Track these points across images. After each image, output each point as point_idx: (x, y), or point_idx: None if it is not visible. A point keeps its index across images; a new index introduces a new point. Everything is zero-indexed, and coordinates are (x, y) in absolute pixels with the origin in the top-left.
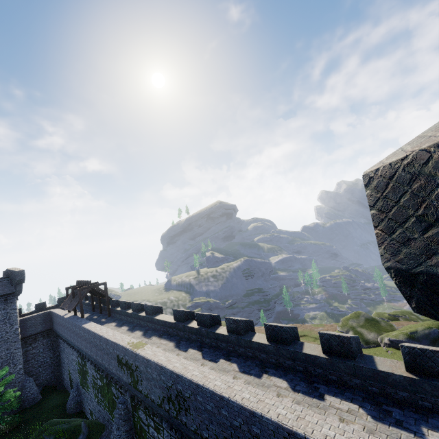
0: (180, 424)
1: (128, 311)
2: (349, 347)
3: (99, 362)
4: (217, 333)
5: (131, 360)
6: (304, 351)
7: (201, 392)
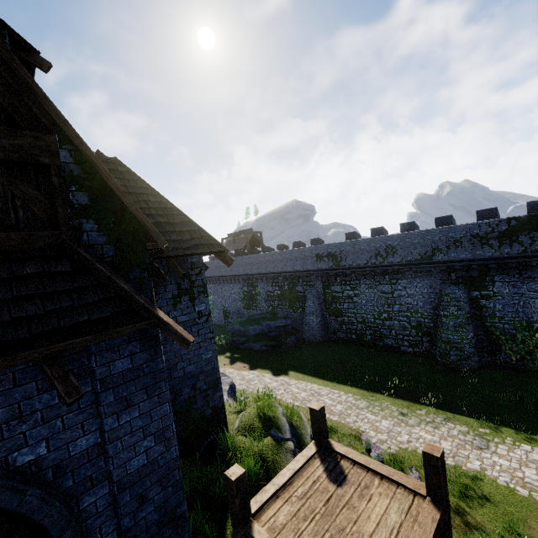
0: (386, 264)
1: None
2: (495, 213)
3: (288, 270)
4: None
5: (335, 249)
6: None
7: (409, 236)
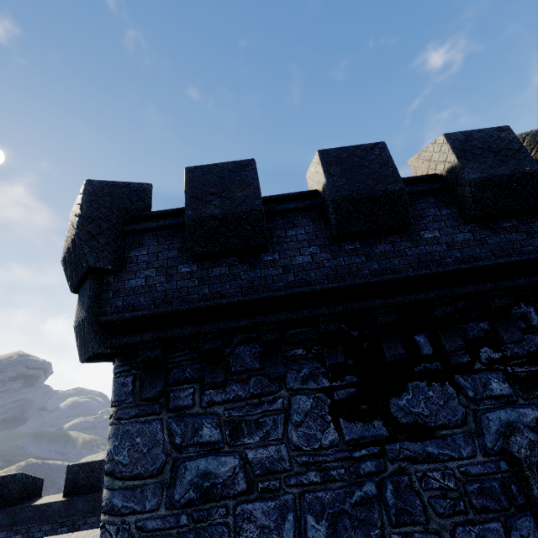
0: None
1: None
2: (99, 474)
3: None
4: None
5: None
6: (35, 503)
7: None
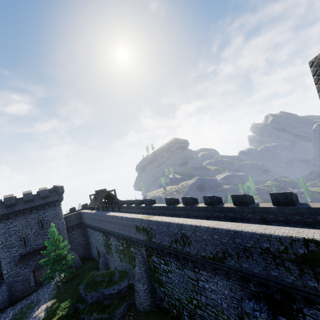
0: (185, 253)
1: (132, 205)
2: (291, 198)
3: (122, 233)
4: (198, 206)
5: (146, 225)
6: (260, 206)
7: (199, 230)
